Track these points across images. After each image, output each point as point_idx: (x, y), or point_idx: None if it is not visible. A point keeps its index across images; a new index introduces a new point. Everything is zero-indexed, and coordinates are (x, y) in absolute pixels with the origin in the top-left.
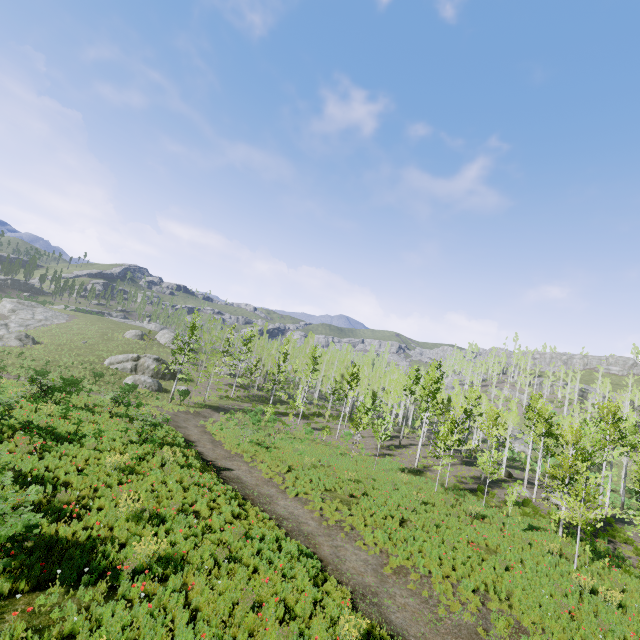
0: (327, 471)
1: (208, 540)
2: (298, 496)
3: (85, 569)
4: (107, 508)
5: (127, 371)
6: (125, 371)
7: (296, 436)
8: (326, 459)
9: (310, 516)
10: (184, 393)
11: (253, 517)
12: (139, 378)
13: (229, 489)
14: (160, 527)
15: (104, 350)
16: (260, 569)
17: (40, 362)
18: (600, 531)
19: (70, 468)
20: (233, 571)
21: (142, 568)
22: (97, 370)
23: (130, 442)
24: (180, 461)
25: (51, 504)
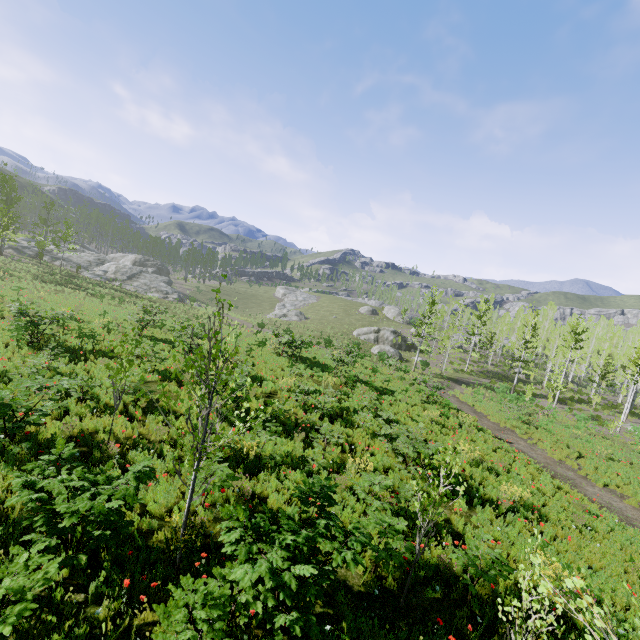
0: (633, 468)
1: (550, 503)
2: (608, 487)
3: (476, 494)
4: (447, 451)
5: (371, 341)
6: (369, 341)
7: (558, 421)
8: (620, 454)
9: (637, 513)
10: (425, 363)
11: (573, 494)
12: (384, 348)
13: (529, 461)
14: (499, 478)
15: (349, 324)
16: (625, 548)
17: (315, 332)
18: None
19: (403, 415)
20: (605, 540)
21: (511, 508)
22: (351, 340)
23: (422, 401)
24: (470, 425)
25: (411, 439)
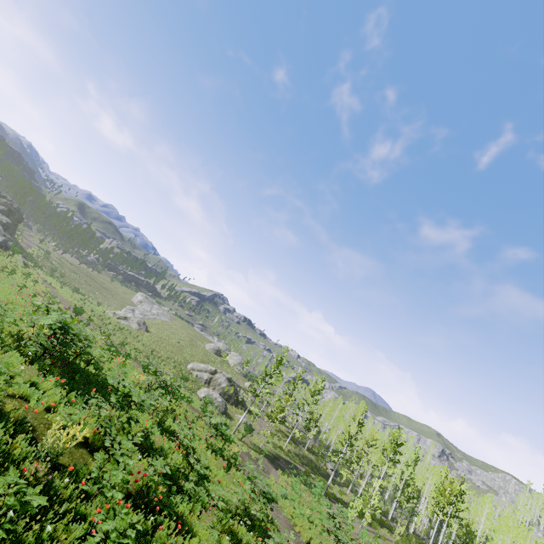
0: None
1: None
2: None
3: None
4: None
5: (202, 381)
6: (201, 380)
7: None
8: None
9: None
10: (248, 428)
11: None
12: (212, 393)
13: None
14: None
15: (189, 354)
16: None
17: (146, 348)
18: None
19: None
20: None
21: None
22: (181, 371)
23: (235, 516)
24: None
25: None
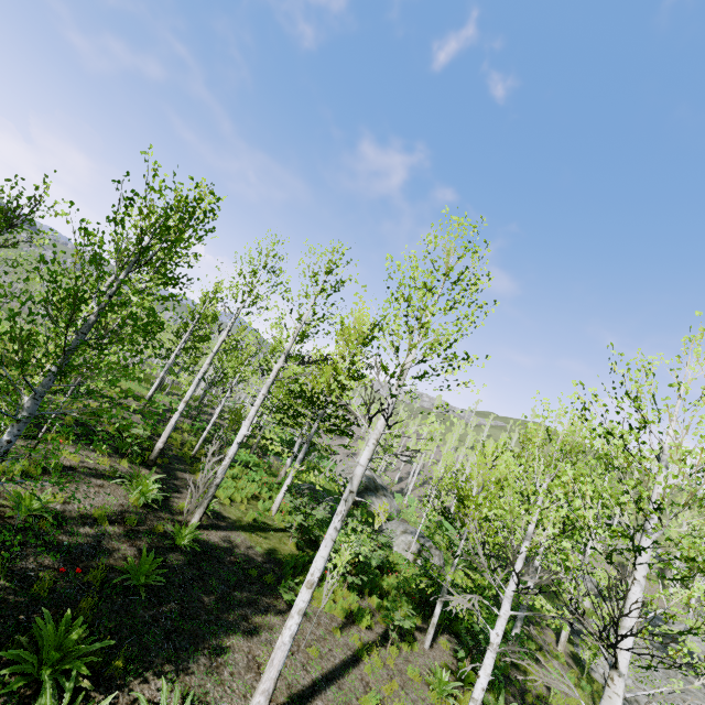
0: None
1: None
2: None
3: None
4: None
5: None
6: None
7: None
8: None
9: None
10: None
11: None
12: None
13: None
14: None
15: None
16: None
17: None
18: (167, 383)
19: None
20: None
21: None
22: None
23: None
24: None
25: None
